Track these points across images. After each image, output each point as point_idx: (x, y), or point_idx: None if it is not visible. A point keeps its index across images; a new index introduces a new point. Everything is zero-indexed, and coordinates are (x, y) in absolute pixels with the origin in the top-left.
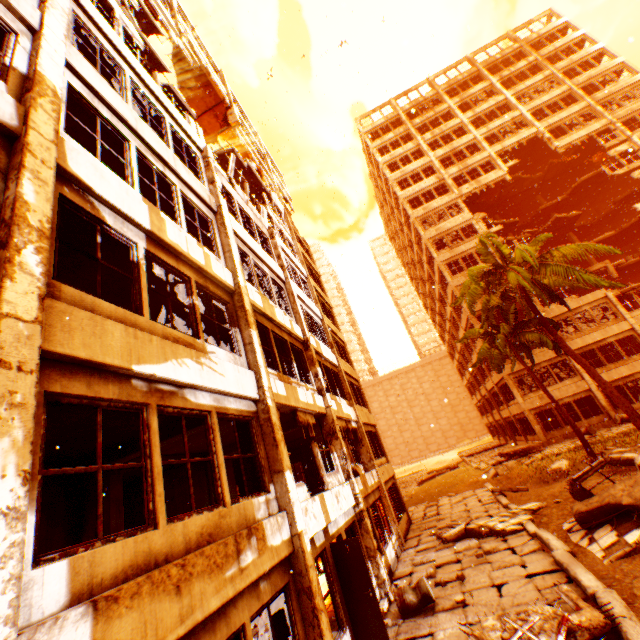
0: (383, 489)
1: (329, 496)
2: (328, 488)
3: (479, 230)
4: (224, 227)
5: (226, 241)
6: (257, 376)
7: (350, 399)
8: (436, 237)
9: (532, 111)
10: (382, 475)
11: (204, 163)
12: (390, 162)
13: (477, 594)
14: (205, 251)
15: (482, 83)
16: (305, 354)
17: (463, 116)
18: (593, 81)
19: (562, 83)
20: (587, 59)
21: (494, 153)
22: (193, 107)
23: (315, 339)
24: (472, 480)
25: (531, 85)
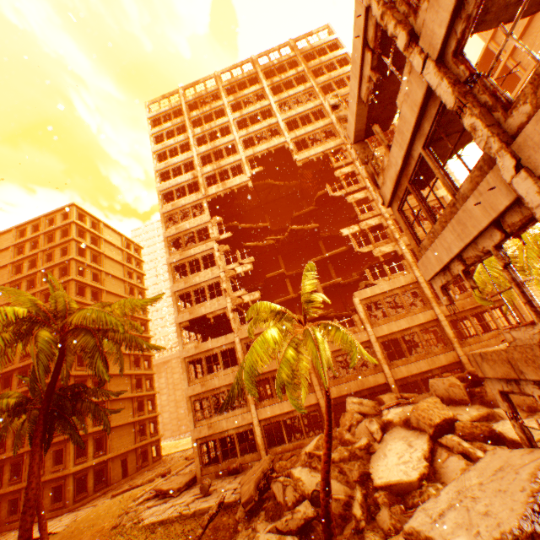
0: None
1: None
2: None
3: (212, 235)
4: None
5: None
6: None
7: None
8: (175, 236)
9: (288, 120)
10: None
11: None
12: (161, 151)
13: None
14: None
15: (257, 85)
16: None
17: (232, 115)
18: (342, 99)
19: (318, 97)
20: (343, 77)
21: (246, 157)
22: None
23: None
24: (103, 525)
25: (294, 94)
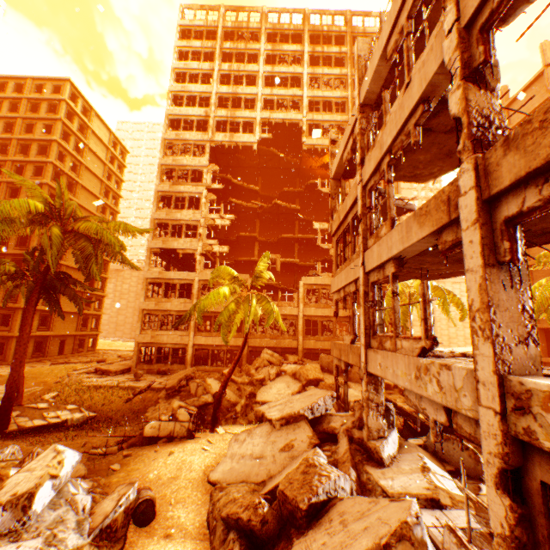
0: None
1: None
2: None
3: (205, 180)
4: None
5: None
6: None
7: None
8: (170, 167)
9: (312, 99)
10: None
11: None
12: (181, 71)
13: None
14: None
15: (298, 46)
16: None
17: (264, 67)
18: None
19: (347, 89)
20: None
21: (261, 118)
22: None
23: None
24: (46, 379)
25: (328, 75)
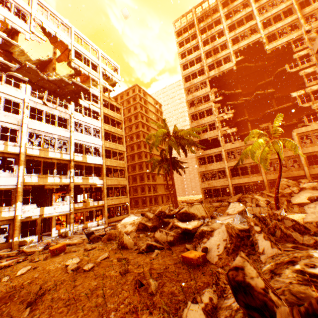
0: (105, 207)
1: (49, 208)
2: (53, 206)
3: (211, 99)
4: (22, 131)
5: (22, 137)
6: (18, 179)
7: (103, 176)
8: (191, 100)
9: (263, 21)
10: (111, 202)
11: (24, 104)
12: (182, 52)
13: (76, 237)
14: (8, 144)
15: None
16: (69, 164)
17: (225, 23)
18: None
19: None
20: None
21: (233, 51)
22: (60, 49)
23: (86, 156)
24: None
25: None
